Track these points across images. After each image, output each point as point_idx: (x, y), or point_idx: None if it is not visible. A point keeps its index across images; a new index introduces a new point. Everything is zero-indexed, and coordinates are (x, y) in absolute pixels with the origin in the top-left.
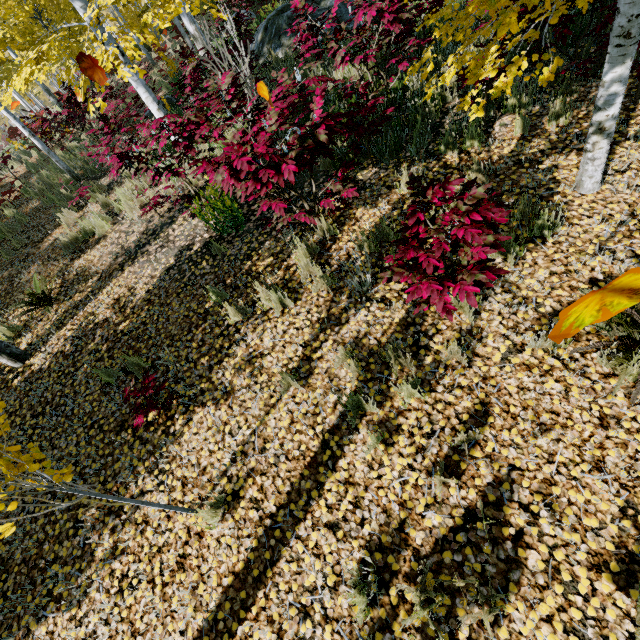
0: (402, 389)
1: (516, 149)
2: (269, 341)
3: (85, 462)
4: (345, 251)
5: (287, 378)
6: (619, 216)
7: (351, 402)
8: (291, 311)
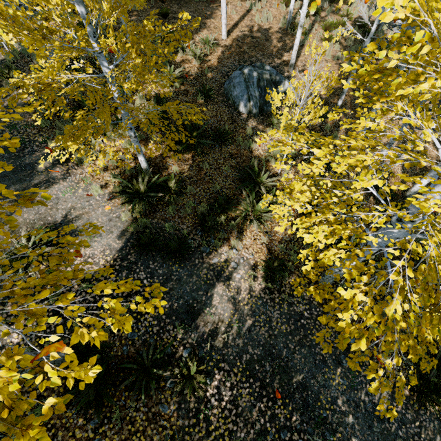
0: (258, 6)
1: None
2: (232, 1)
3: (201, 8)
4: None
5: (239, 2)
6: None
7: (251, 5)
8: None
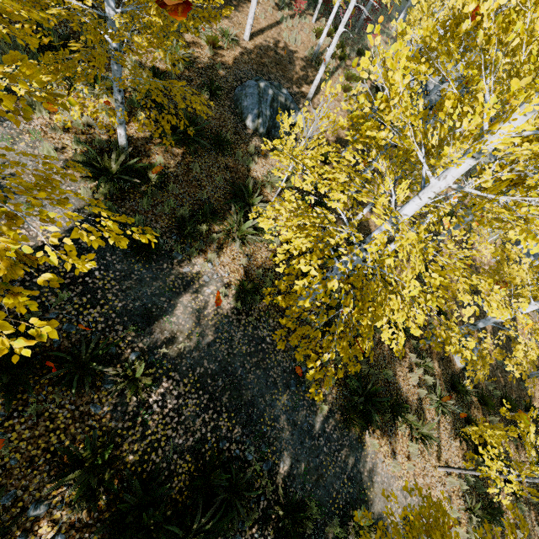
0: (289, 22)
1: (304, 10)
2: (263, 3)
3: None
4: (275, 1)
5: (271, 9)
6: (316, 28)
7: (282, 18)
8: (266, 2)
